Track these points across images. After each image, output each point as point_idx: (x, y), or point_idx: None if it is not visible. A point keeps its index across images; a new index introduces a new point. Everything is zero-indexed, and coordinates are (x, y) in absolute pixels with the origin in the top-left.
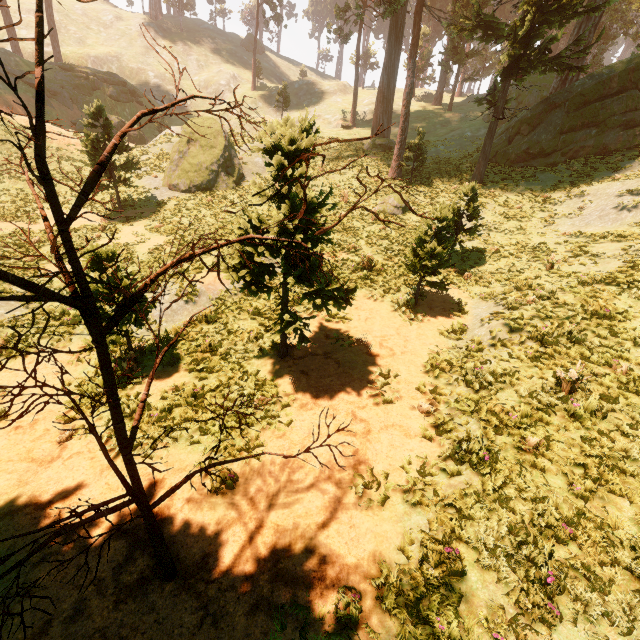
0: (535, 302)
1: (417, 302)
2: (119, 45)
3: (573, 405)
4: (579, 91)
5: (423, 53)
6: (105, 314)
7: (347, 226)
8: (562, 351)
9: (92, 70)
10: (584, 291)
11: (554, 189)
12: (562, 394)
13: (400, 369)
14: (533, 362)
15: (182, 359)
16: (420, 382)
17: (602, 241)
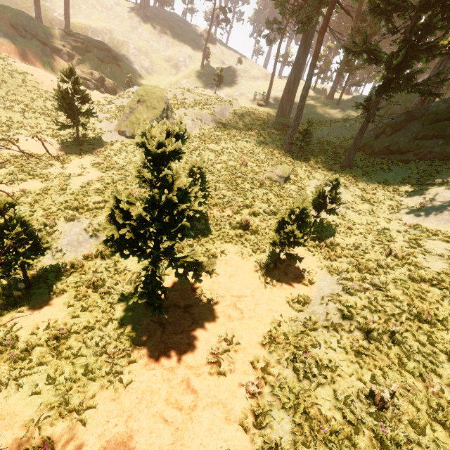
0: (369, 290)
1: (276, 266)
2: (113, 23)
3: (381, 429)
4: (434, 110)
5: (326, 60)
6: (4, 249)
7: (239, 186)
8: (383, 351)
9: (88, 38)
10: (412, 288)
11: (403, 183)
12: (374, 408)
13: (243, 336)
14: (356, 358)
15: (68, 291)
16: (255, 356)
17: (434, 238)
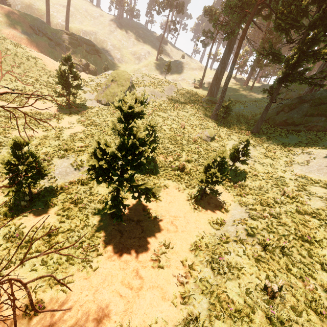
0: (268, 217)
1: (202, 197)
2: (98, 27)
3: (271, 311)
4: (319, 96)
5: (243, 59)
6: (18, 172)
7: (179, 142)
8: (275, 259)
9: (80, 37)
10: (298, 218)
11: (295, 146)
12: (267, 297)
13: (177, 243)
14: (255, 263)
15: (58, 205)
16: (185, 257)
17: (316, 185)
